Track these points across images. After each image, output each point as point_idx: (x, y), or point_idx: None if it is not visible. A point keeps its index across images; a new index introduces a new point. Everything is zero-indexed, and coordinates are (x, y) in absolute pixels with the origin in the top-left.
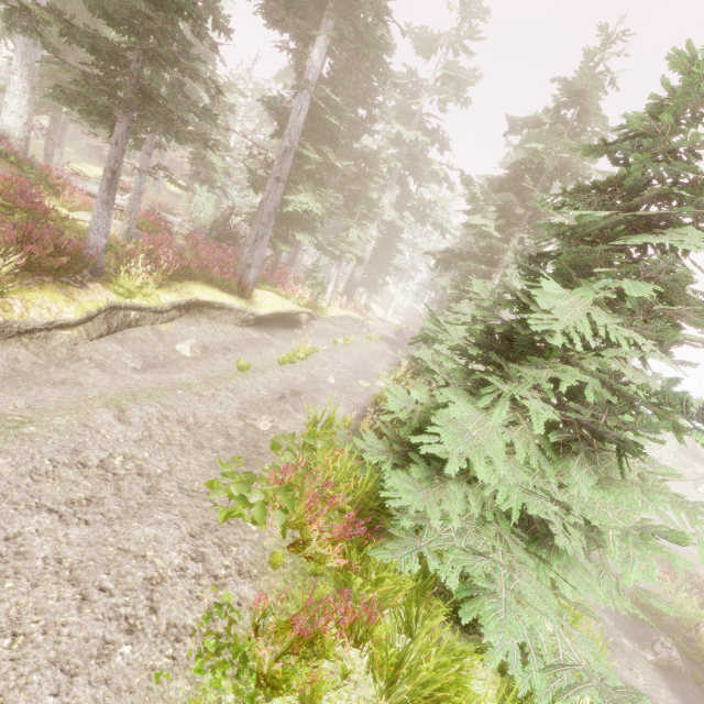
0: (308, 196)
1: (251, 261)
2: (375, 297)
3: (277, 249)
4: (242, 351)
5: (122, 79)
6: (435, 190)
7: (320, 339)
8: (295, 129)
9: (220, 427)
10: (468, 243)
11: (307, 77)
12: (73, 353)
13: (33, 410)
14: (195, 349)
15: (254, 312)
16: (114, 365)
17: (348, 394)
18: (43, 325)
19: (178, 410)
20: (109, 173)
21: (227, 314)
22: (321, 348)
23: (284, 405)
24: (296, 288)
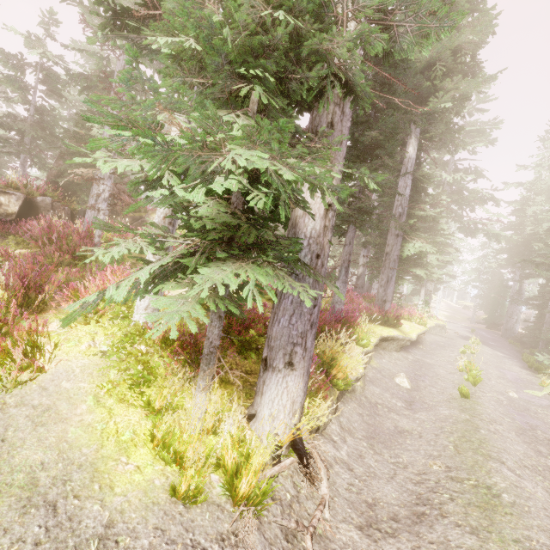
0: (421, 241)
1: (385, 297)
2: (416, 301)
3: (400, 284)
4: (427, 375)
5: (364, 206)
6: (487, 210)
7: (443, 350)
8: (404, 199)
9: (546, 468)
10: (516, 242)
11: (407, 165)
12: (367, 400)
13: (459, 470)
14: (407, 380)
15: (409, 339)
16: (393, 407)
17: (549, 409)
18: (354, 381)
19: (510, 454)
20: (346, 263)
21: (391, 343)
22: (461, 360)
23: (536, 432)
24: (412, 311)
